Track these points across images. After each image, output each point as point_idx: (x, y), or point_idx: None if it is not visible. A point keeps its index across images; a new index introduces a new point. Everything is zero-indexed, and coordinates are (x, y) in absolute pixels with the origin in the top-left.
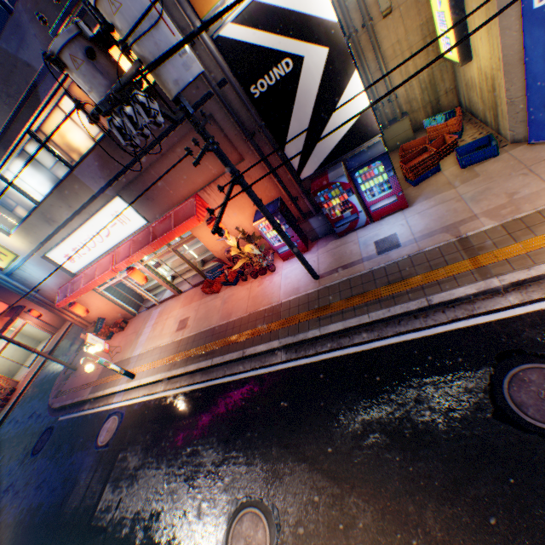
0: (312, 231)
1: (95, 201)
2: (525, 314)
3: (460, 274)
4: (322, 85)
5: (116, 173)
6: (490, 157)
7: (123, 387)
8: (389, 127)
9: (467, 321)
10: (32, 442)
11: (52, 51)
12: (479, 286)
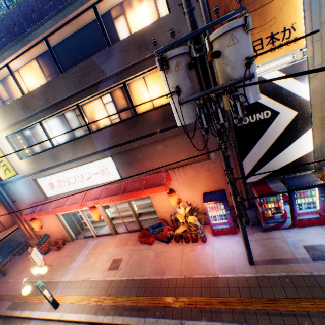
0: None
1: (94, 155)
2: None
3: None
4: (284, 131)
5: (119, 142)
6: None
7: (42, 315)
8: None
9: None
10: None
11: (165, 56)
12: None
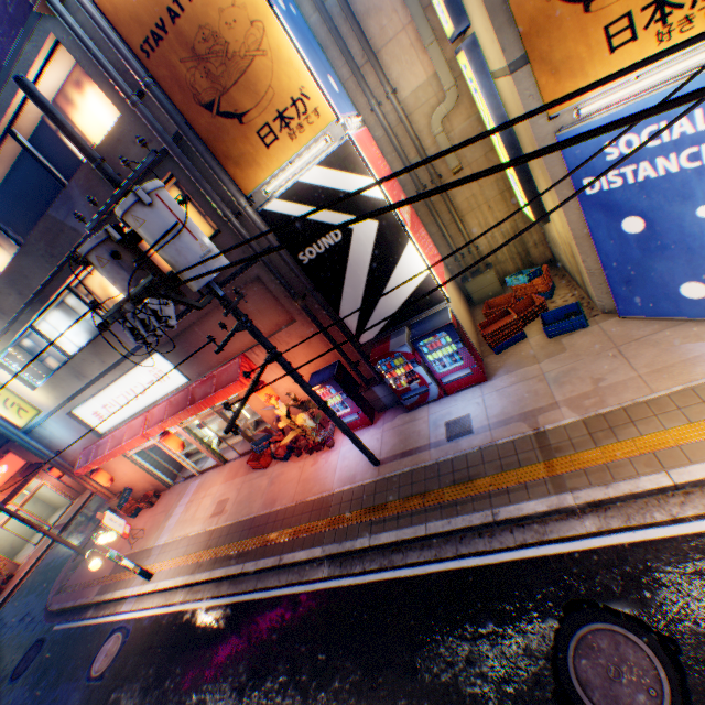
0: (378, 400)
1: (132, 357)
2: (602, 548)
3: (532, 482)
4: (375, 253)
5: None
6: (578, 327)
7: (135, 591)
8: (472, 279)
9: (536, 548)
10: (15, 659)
11: (80, 253)
12: (551, 502)
